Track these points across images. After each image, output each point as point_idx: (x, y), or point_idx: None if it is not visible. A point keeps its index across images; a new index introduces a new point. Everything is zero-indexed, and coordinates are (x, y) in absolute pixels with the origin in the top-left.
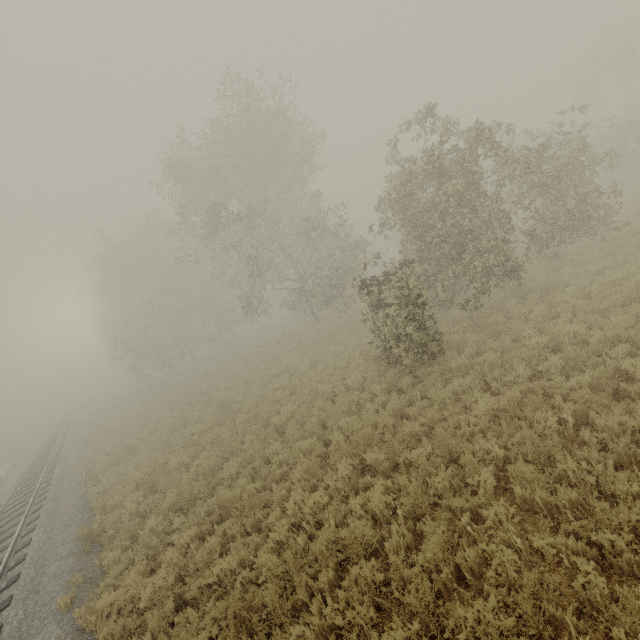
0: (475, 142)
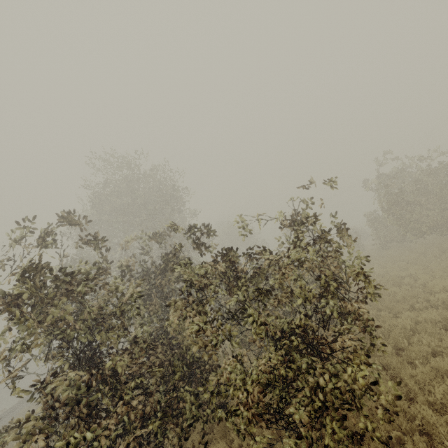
0: (39, 284)
